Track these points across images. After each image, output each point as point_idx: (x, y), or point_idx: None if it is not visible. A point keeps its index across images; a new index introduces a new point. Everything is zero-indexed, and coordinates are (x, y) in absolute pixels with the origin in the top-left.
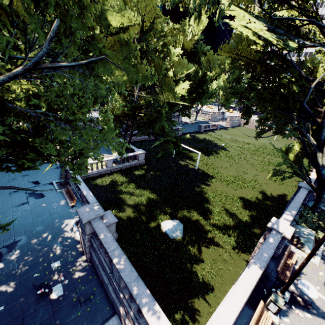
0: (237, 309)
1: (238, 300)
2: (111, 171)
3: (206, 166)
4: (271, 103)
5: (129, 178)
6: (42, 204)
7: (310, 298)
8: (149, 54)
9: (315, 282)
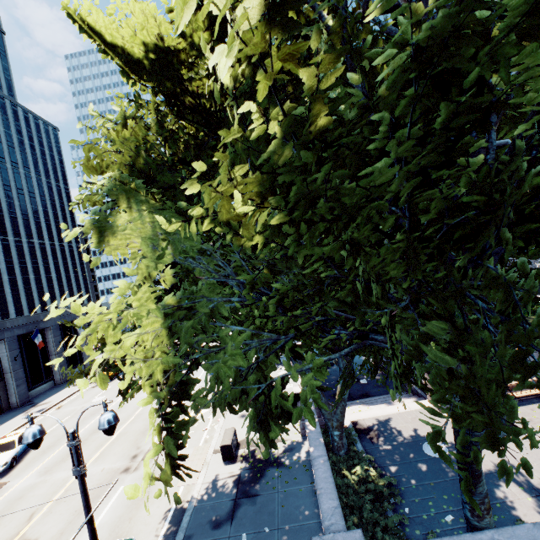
0: None
1: None
2: None
3: None
4: None
5: None
6: None
7: None
8: None
9: None
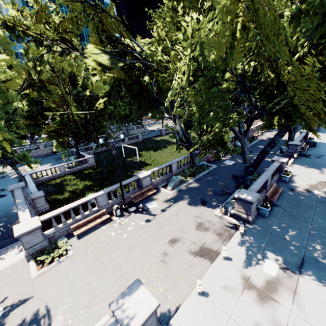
0: (72, 206)
1: (77, 203)
2: (65, 174)
3: (149, 158)
4: (139, 99)
5: (77, 176)
6: (2, 200)
7: (148, 208)
8: (44, 86)
9: (160, 201)
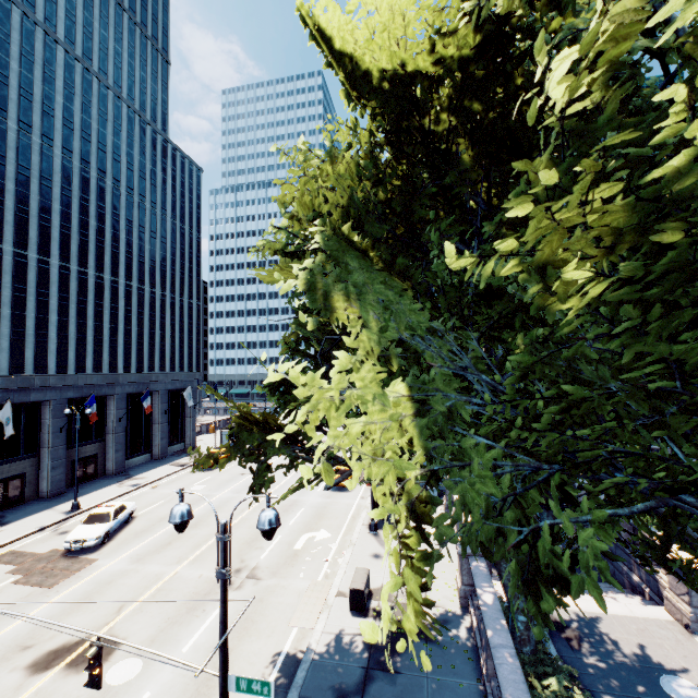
0: None
1: None
2: None
3: None
4: None
5: None
6: None
7: None
8: None
9: None
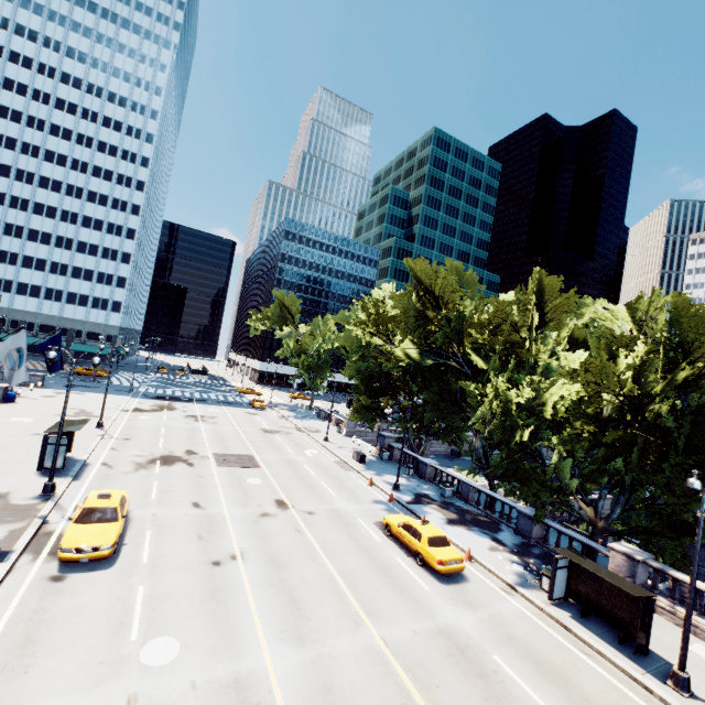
0: None
1: None
2: (576, 519)
3: None
4: None
5: None
6: (551, 540)
7: None
8: None
9: None
